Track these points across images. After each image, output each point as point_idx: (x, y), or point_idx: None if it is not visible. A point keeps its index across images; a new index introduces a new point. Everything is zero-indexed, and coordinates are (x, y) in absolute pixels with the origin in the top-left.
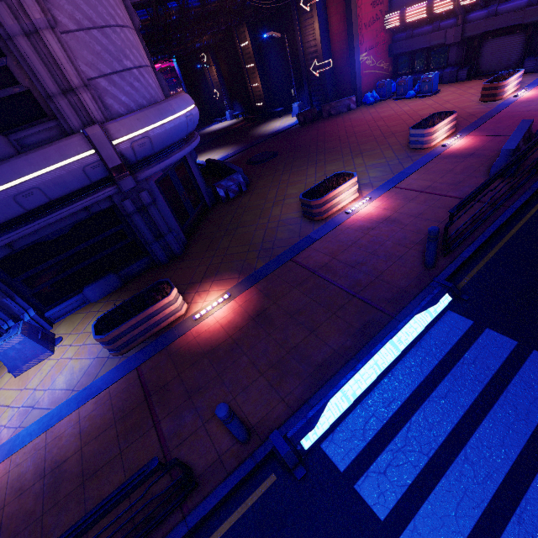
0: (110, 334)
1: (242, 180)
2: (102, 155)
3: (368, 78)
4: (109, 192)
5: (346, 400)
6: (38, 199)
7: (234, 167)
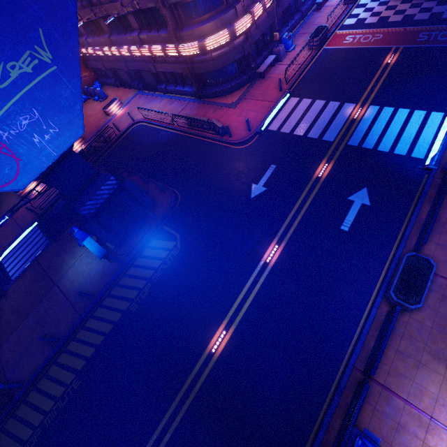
0: None
1: None
2: None
3: None
4: None
5: (8, 252)
6: None
7: None
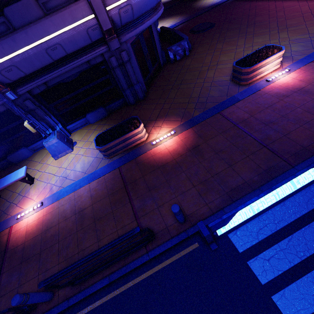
0: (104, 146)
1: (187, 46)
2: (99, 20)
3: None
4: (102, 51)
5: (249, 213)
6: (60, 53)
7: (182, 35)
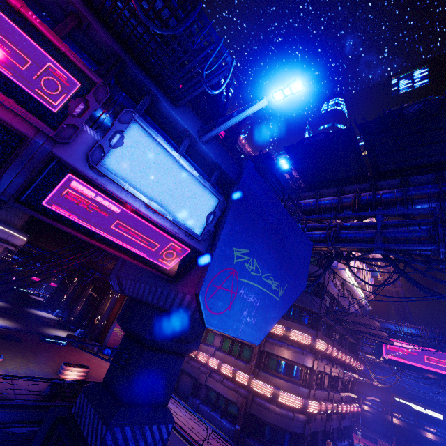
0: None
1: None
2: None
3: (115, 341)
4: None
5: None
6: None
7: None
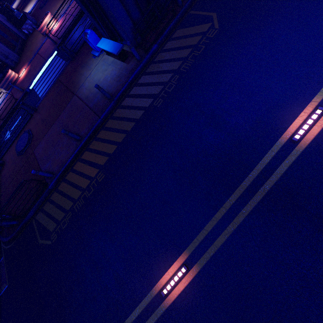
0: (0, 84)
1: (31, 22)
2: None
3: None
4: None
5: (36, 79)
6: None
7: (27, 16)
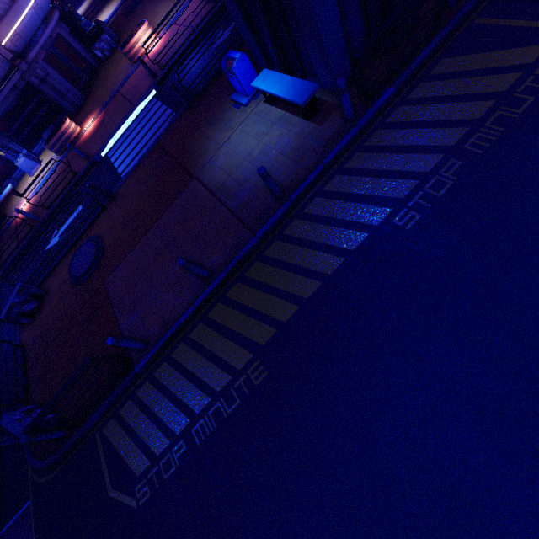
0: (49, 144)
1: (110, 39)
2: (2, 54)
3: None
4: (19, 75)
5: (115, 140)
6: None
7: (104, 28)
